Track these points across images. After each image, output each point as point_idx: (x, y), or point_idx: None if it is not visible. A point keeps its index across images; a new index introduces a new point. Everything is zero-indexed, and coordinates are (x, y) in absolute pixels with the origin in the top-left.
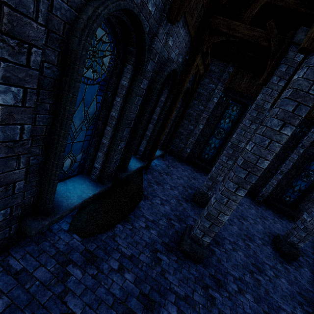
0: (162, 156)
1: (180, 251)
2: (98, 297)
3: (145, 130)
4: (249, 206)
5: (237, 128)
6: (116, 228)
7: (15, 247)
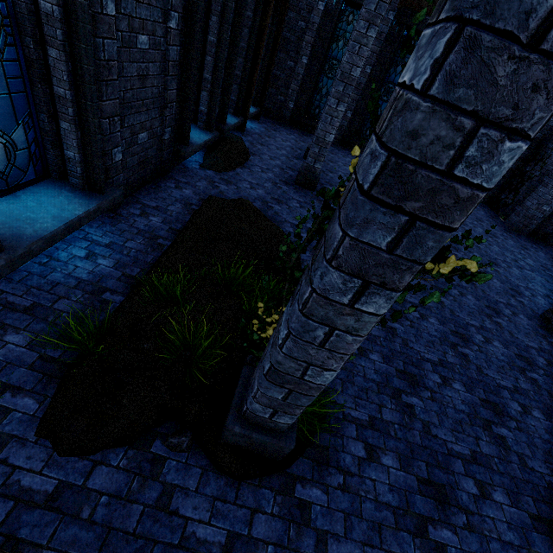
0: (256, 118)
1: (296, 185)
2: (244, 196)
3: None
4: None
5: None
6: (237, 170)
7: (172, 173)
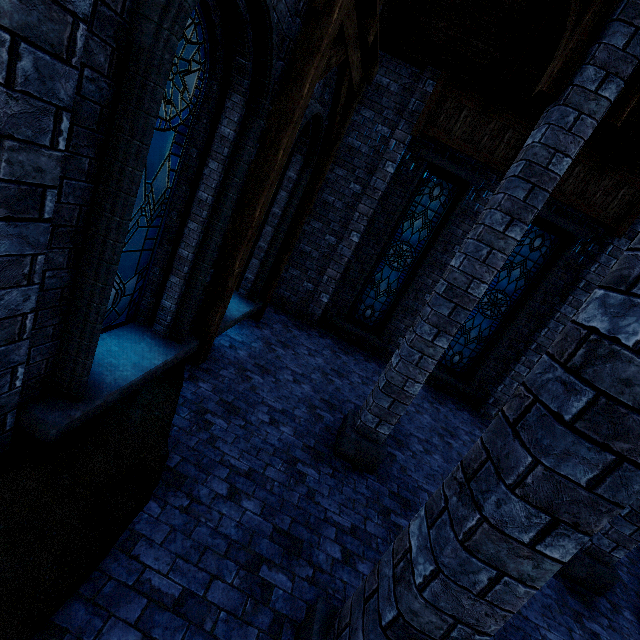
0: (254, 315)
1: None
2: None
3: (176, 241)
4: (471, 434)
5: (441, 242)
6: None
7: None
